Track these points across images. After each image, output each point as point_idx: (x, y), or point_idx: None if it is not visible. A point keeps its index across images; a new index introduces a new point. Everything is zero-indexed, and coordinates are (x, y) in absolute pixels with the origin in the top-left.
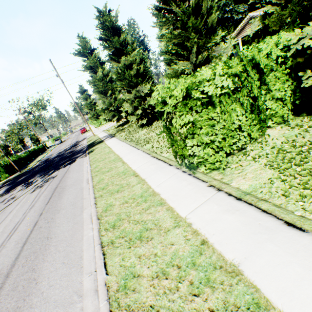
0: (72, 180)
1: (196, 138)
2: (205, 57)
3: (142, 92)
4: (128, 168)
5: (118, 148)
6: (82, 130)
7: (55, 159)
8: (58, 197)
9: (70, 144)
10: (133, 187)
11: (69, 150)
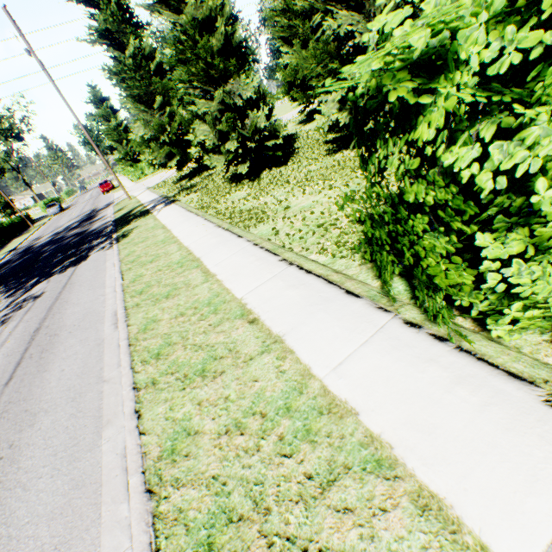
0: (77, 311)
1: (521, 229)
2: (404, 3)
3: (237, 98)
4: (222, 293)
5: (187, 231)
6: (103, 186)
7: (44, 250)
8: (37, 363)
9: (80, 214)
10: (250, 364)
11: (76, 230)
